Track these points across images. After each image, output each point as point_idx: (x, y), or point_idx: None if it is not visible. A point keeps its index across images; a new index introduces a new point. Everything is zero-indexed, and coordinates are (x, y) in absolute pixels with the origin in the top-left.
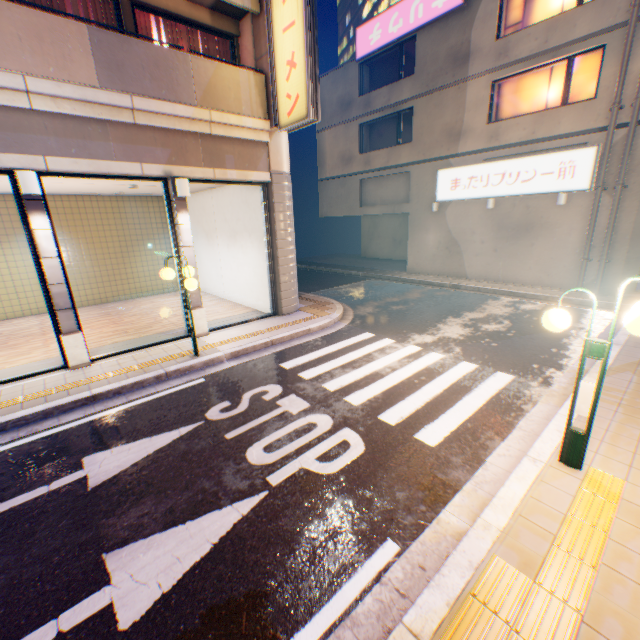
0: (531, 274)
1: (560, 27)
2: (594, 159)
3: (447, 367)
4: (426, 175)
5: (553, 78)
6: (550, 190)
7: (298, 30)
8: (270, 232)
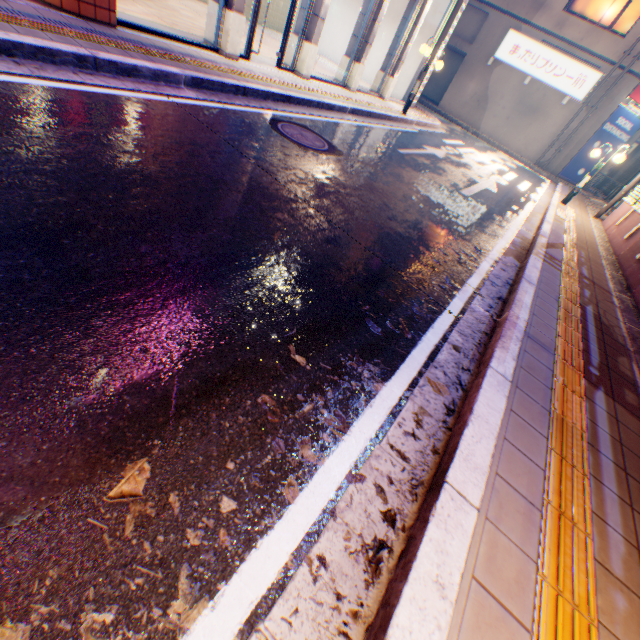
0: (517, 145)
1: None
2: (596, 83)
3: (507, 172)
4: (498, 28)
5: (616, 3)
6: (563, 91)
7: None
8: (438, 36)
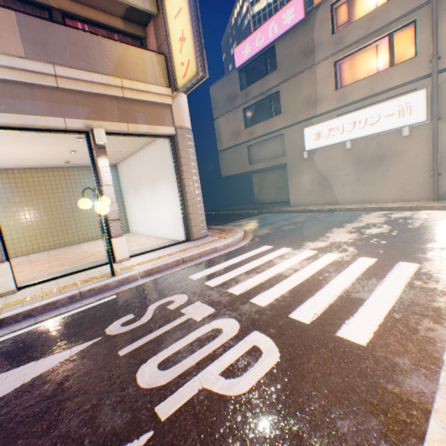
0: (391, 193)
1: (378, 16)
2: (425, 98)
3: (347, 263)
4: (295, 134)
5: (379, 51)
6: (394, 127)
7: (184, 12)
8: (178, 174)
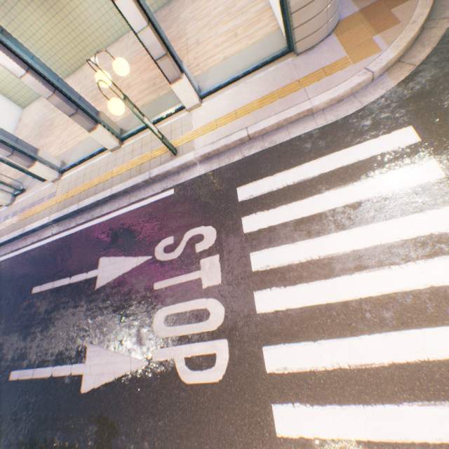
0: None
1: None
2: None
3: None
4: None
5: None
6: None
7: None
8: None
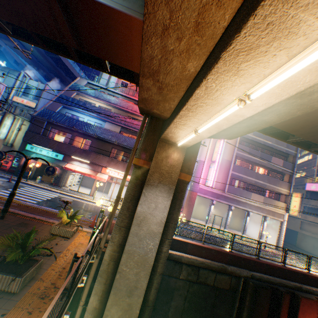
0: None
1: None
2: None
3: None
4: None
5: None
6: None
7: (297, 202)
8: (278, 230)
